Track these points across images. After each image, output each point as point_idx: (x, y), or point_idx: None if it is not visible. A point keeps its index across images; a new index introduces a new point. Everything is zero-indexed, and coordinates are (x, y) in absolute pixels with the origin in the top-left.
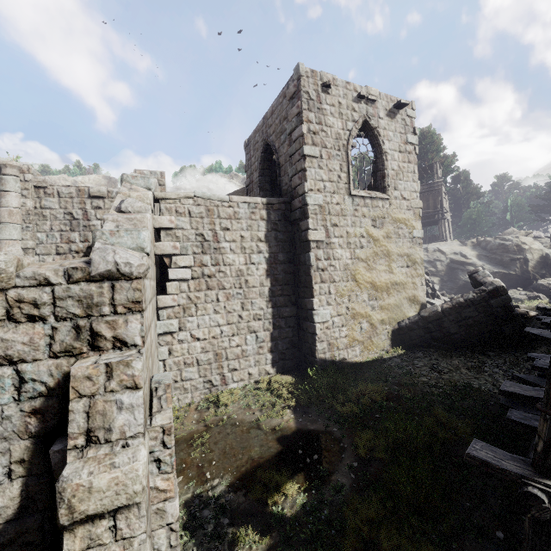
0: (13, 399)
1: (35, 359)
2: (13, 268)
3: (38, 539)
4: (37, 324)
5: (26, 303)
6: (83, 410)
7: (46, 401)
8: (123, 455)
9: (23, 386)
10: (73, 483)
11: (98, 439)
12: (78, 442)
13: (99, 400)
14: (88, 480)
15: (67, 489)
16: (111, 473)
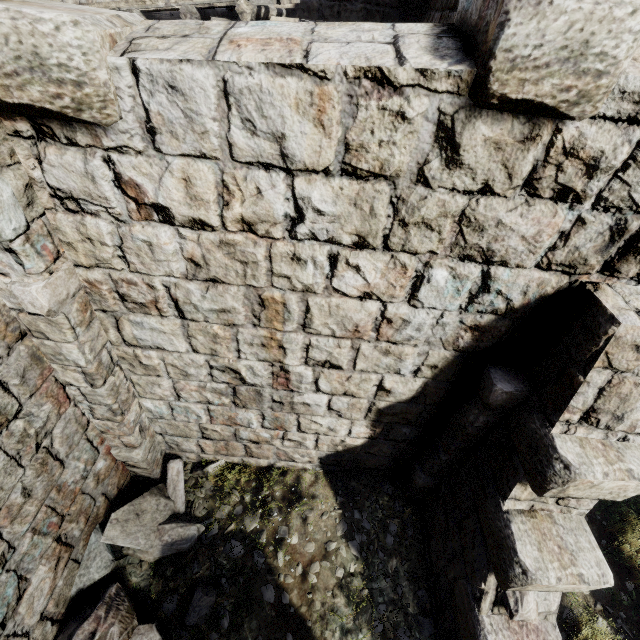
0: (461, 308)
1: (520, 265)
2: (629, 59)
3: (414, 419)
4: (564, 208)
5: (577, 160)
6: (601, 386)
7: (494, 321)
8: (633, 458)
9: (482, 296)
10: (586, 479)
11: (598, 423)
12: (574, 418)
13: (629, 381)
14: (600, 481)
15: (576, 481)
16: (626, 482)
